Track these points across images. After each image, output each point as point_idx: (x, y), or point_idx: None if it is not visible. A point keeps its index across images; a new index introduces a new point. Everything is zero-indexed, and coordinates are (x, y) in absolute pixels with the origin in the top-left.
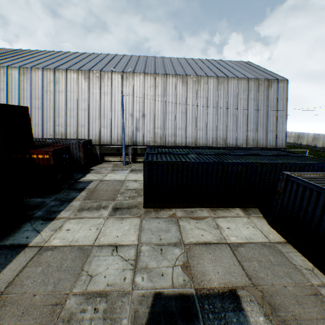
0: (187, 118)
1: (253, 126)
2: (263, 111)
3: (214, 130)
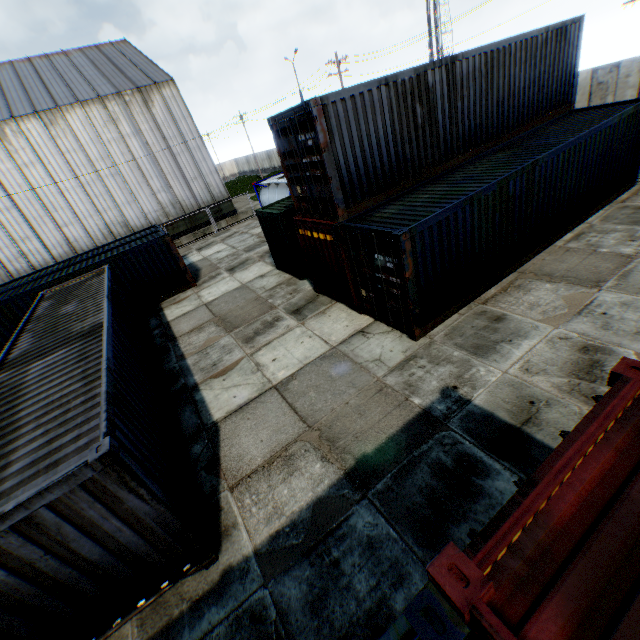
0: (27, 214)
1: (160, 182)
2: (163, 151)
3: (95, 215)
